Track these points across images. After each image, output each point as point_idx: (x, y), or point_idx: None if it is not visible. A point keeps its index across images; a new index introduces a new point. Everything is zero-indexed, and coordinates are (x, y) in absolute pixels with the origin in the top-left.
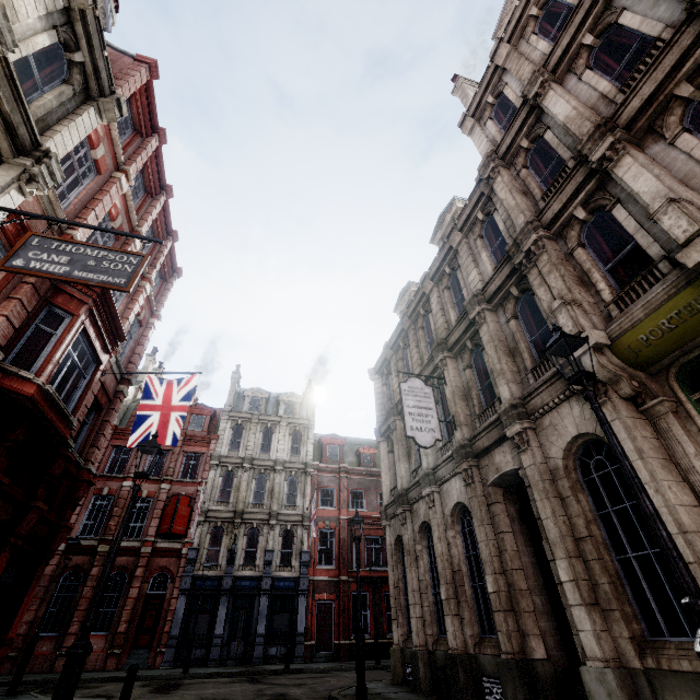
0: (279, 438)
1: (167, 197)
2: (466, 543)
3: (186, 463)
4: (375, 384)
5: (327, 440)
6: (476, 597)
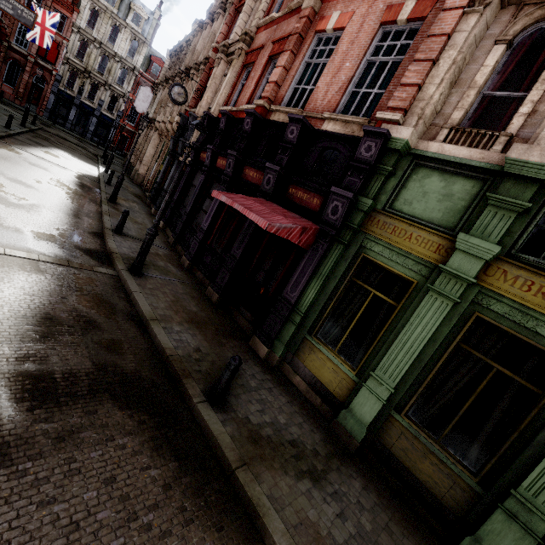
0: (122, 39)
1: None
2: None
3: None
4: (166, 61)
5: (155, 59)
6: None
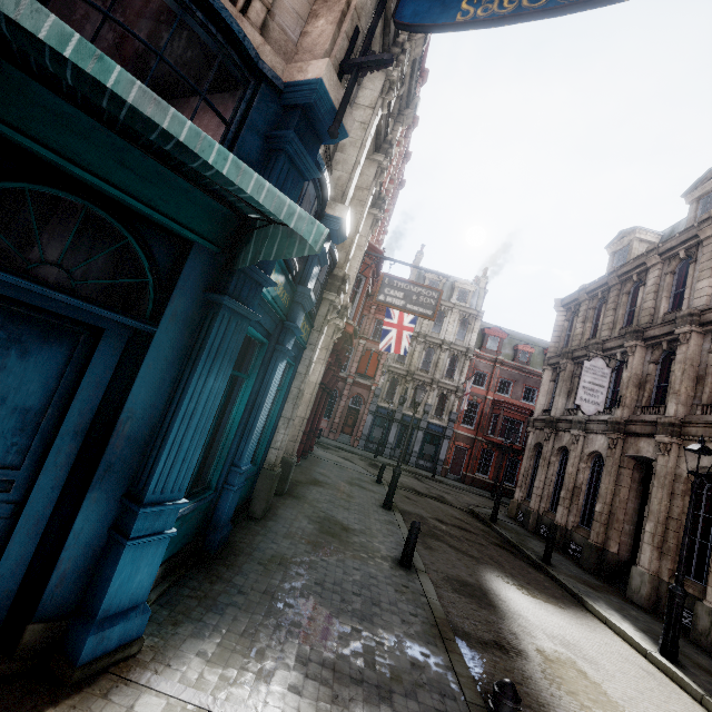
0: (449, 322)
1: (413, 128)
2: (592, 475)
3: (376, 327)
4: (558, 316)
5: (490, 331)
6: (585, 505)
